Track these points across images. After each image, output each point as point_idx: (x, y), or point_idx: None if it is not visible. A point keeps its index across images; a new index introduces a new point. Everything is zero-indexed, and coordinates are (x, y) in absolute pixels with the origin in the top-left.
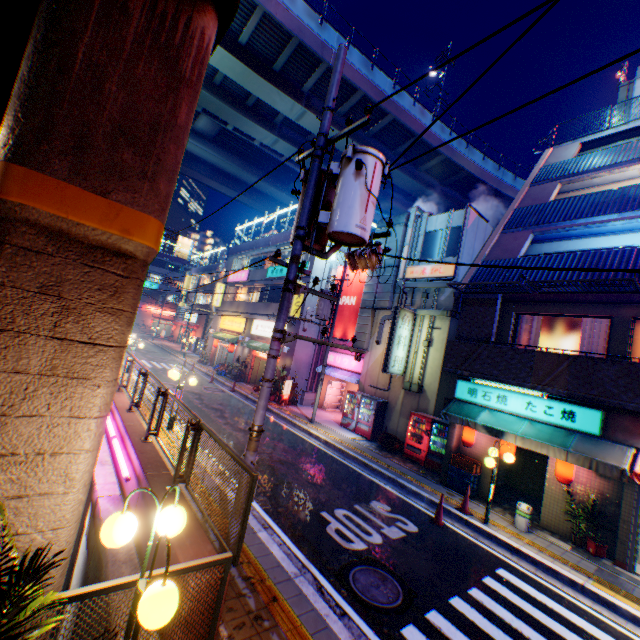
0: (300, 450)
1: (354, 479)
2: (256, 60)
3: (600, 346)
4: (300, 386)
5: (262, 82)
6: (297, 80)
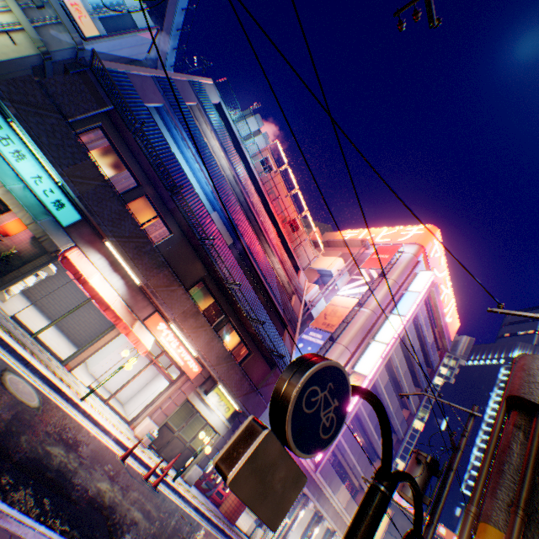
0: None
1: None
2: None
3: (120, 191)
4: None
5: None
6: None
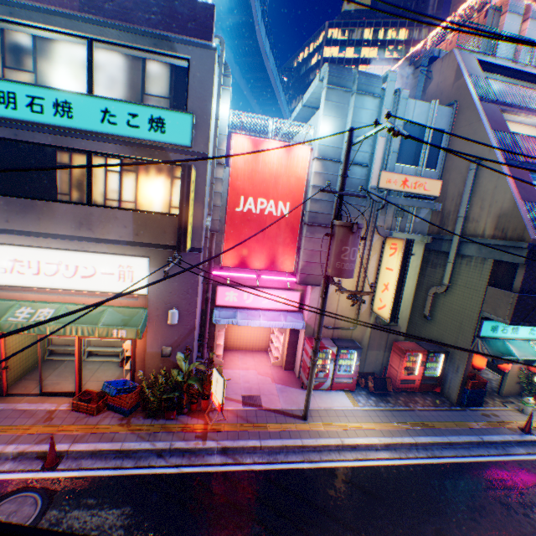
0: (443, 503)
1: (507, 483)
2: None
3: None
4: (195, 358)
5: None
6: None
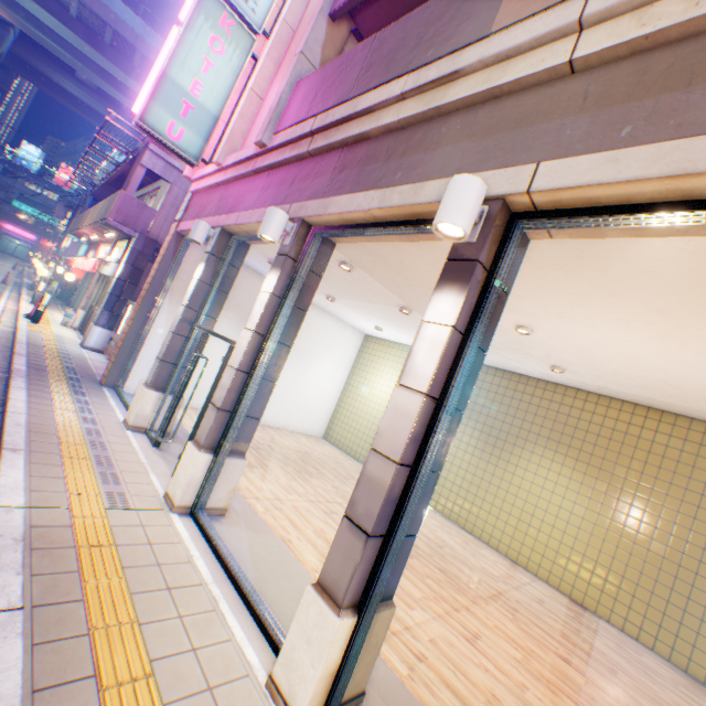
0: None
1: None
2: (89, 35)
3: None
4: None
5: (94, 53)
6: (129, 58)
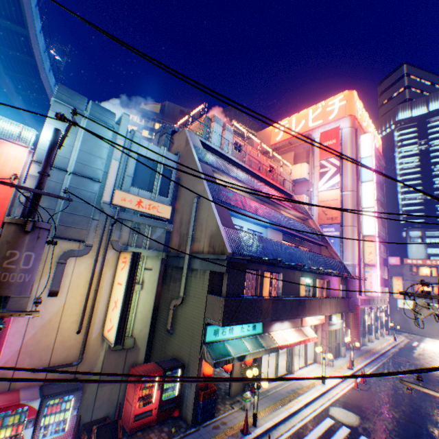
0: None
1: None
2: None
3: (253, 284)
4: None
5: None
6: None
